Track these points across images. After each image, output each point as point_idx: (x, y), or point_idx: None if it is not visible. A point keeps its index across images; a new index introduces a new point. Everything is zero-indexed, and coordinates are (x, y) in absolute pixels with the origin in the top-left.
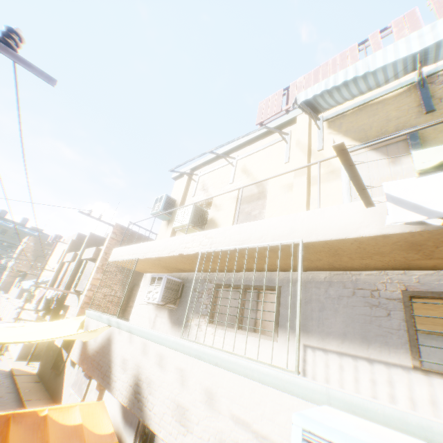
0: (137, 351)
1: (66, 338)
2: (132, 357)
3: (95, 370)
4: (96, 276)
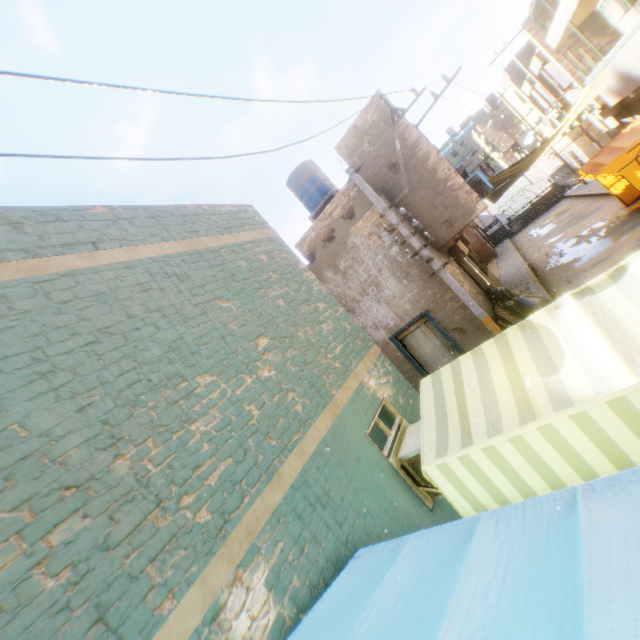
0: (631, 52)
1: (586, 103)
2: (633, 57)
3: (627, 89)
4: (563, 66)
